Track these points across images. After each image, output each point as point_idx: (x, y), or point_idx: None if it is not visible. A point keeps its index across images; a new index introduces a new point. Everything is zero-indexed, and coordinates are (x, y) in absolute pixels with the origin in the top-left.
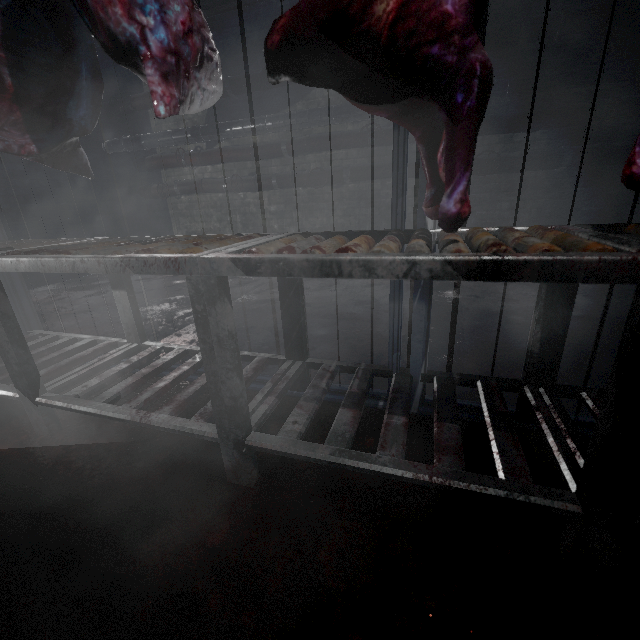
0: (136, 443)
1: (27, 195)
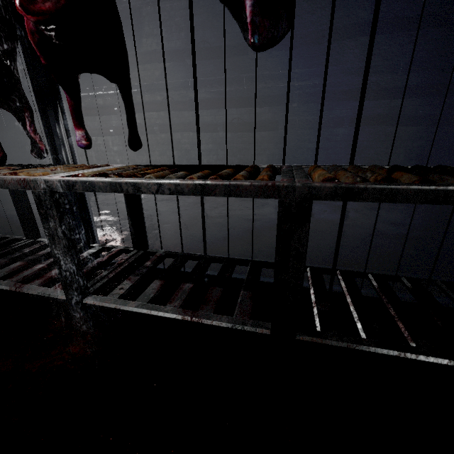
0: None
1: None
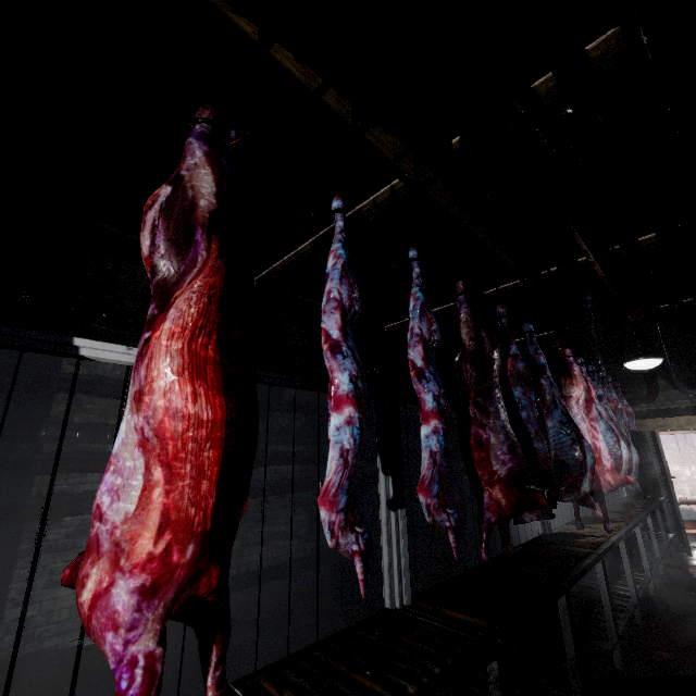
0: None
1: None
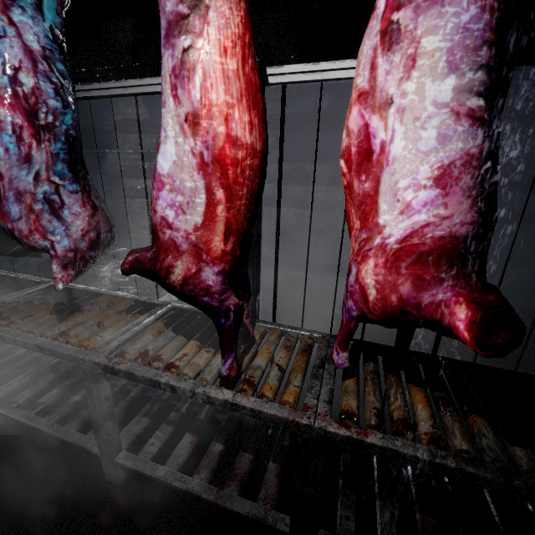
0: (53, 440)
1: None
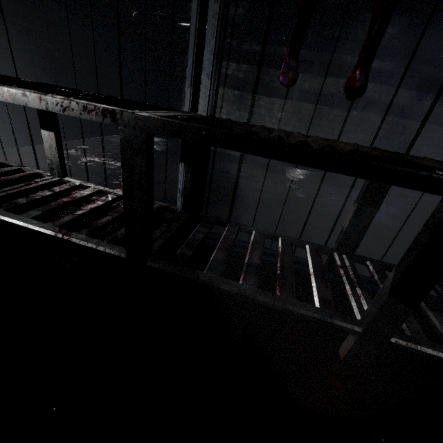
0: None
1: (72, 47)
